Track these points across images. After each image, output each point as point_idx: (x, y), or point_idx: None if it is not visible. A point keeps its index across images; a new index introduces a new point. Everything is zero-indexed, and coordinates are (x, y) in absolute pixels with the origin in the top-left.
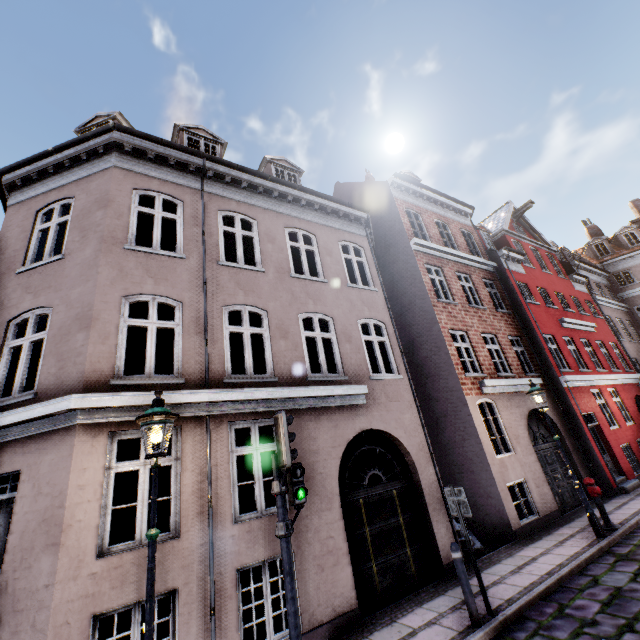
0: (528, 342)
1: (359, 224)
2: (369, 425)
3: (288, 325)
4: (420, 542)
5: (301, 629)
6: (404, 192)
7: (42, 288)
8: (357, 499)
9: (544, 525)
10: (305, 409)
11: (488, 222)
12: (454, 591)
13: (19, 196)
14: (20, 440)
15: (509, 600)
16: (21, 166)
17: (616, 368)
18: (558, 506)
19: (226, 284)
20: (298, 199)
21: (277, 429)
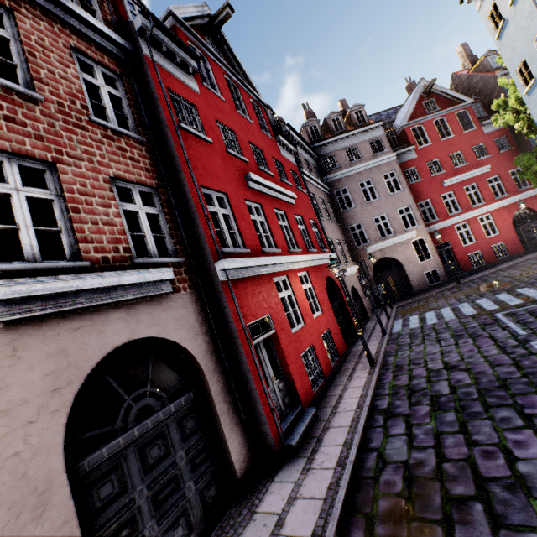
0: (171, 199)
1: None
2: None
3: None
4: None
5: None
6: None
7: None
8: None
9: None
10: None
11: None
12: None
13: None
14: None
15: None
16: None
17: (313, 248)
18: None
19: None
20: None
21: None
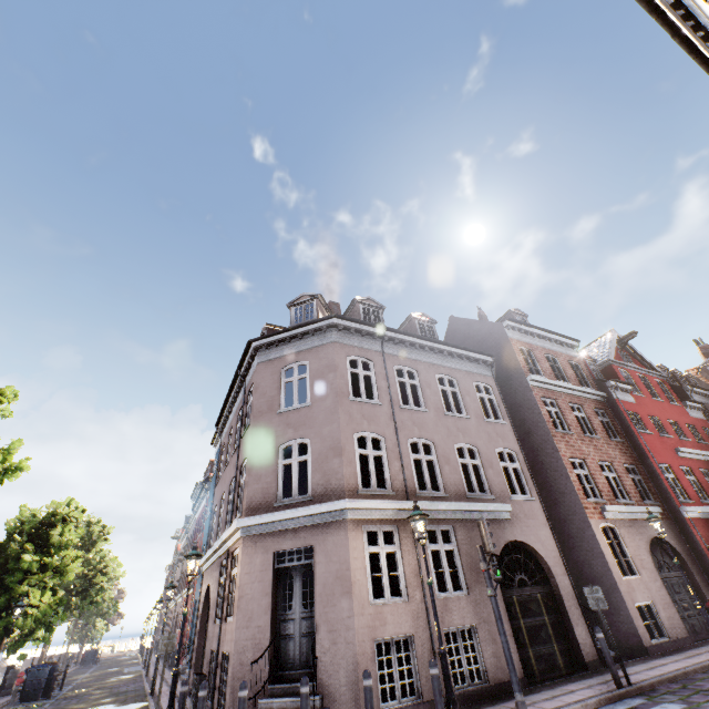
0: (644, 471)
1: (485, 366)
2: (514, 537)
3: (448, 453)
4: (563, 641)
5: (487, 682)
6: (516, 332)
7: (299, 425)
8: (511, 596)
9: (675, 648)
10: (468, 520)
11: (593, 348)
12: (598, 677)
13: (265, 356)
14: (308, 526)
15: (643, 680)
16: (268, 337)
17: None
18: (689, 635)
19: (406, 422)
20: (442, 351)
21: (481, 529)
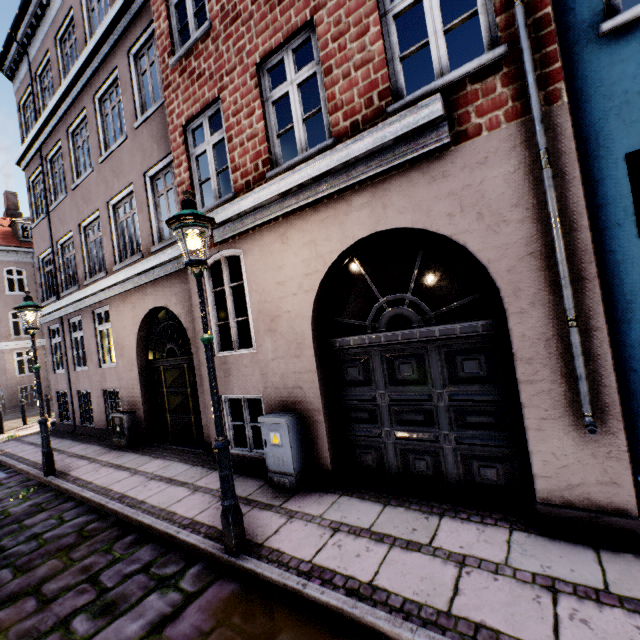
0: None
1: None
2: None
3: None
4: None
5: None
6: None
7: None
8: None
9: None
10: None
11: None
12: None
13: None
14: None
15: None
16: None
17: None
18: None
19: None
20: None
21: None
